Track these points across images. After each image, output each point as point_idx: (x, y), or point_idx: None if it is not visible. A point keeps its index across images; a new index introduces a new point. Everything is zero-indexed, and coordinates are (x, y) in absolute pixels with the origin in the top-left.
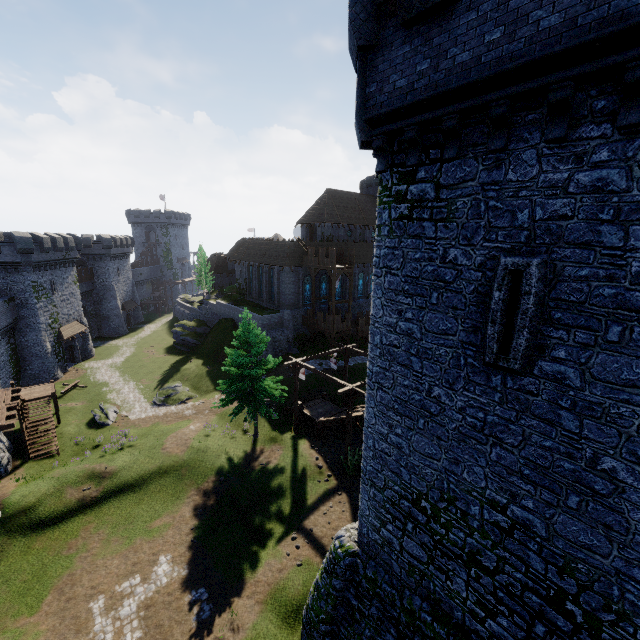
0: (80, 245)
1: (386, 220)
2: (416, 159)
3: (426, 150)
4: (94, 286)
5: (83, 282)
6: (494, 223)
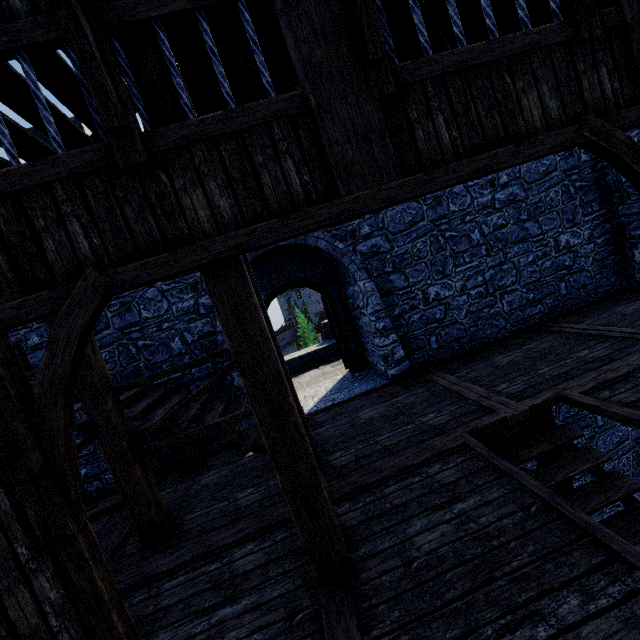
0: None
1: None
2: None
3: None
4: None
5: None
6: None
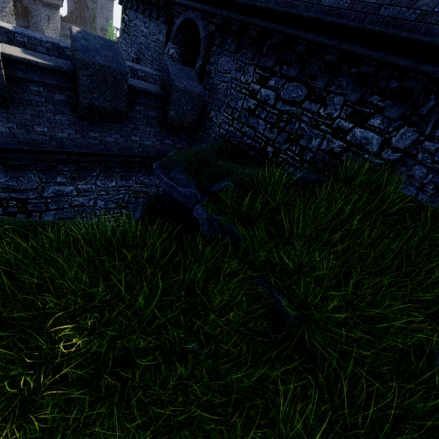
0: None
1: (121, 29)
2: (124, 4)
3: (128, 1)
4: (29, 24)
5: (19, 17)
6: (135, 41)
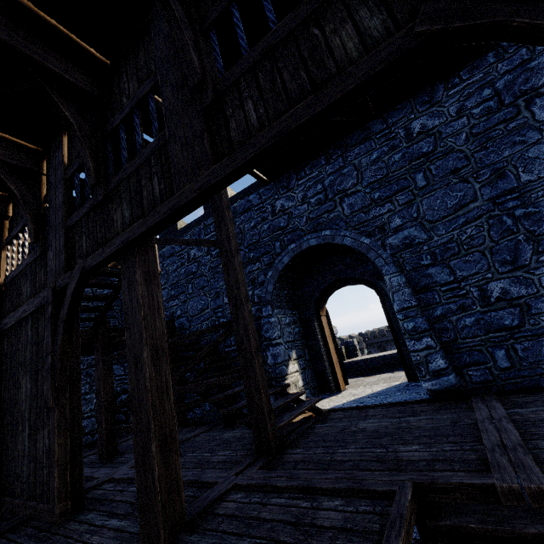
0: (365, 338)
1: None
2: None
3: None
4: None
5: None
6: None
